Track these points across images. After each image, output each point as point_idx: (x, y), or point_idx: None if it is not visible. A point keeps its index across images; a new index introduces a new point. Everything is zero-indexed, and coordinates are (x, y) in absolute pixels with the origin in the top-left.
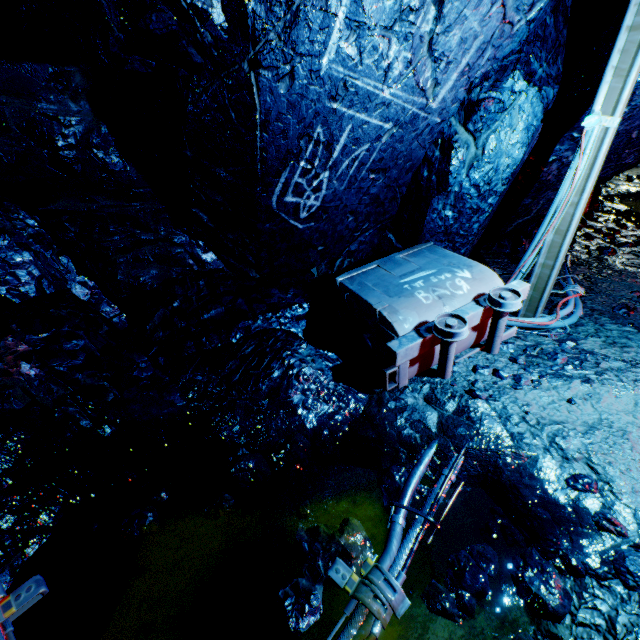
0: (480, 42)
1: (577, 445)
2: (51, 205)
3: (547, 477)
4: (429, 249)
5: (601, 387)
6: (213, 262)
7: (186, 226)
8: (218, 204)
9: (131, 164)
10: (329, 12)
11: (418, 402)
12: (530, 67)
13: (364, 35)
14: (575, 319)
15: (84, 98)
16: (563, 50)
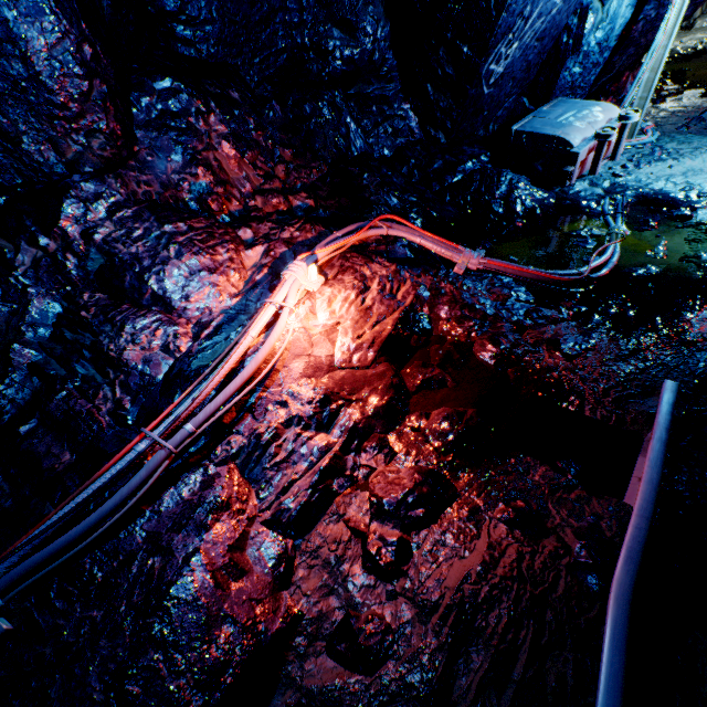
0: None
1: (680, 179)
2: (351, 90)
3: (669, 192)
4: (561, 102)
5: (683, 160)
6: (419, 133)
7: (408, 103)
8: (448, 77)
9: (393, 53)
10: None
11: (586, 188)
12: None
13: None
14: (657, 136)
15: (384, 2)
16: None
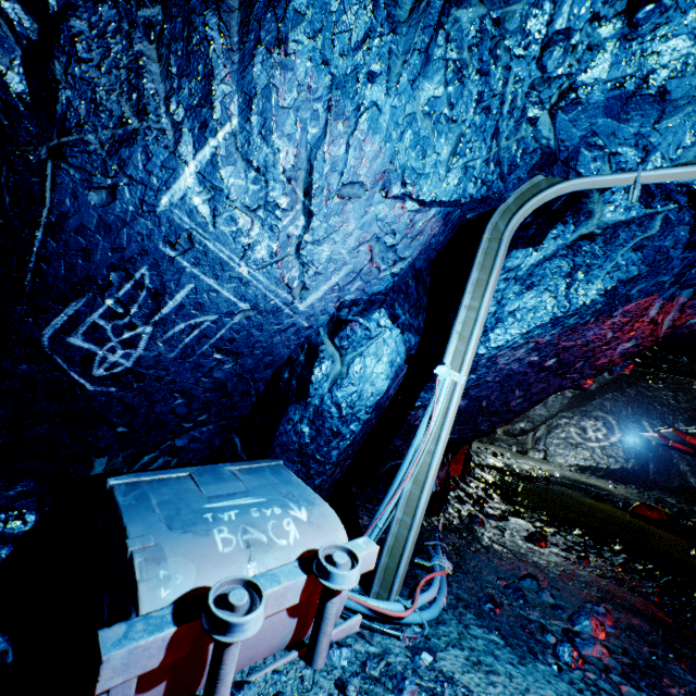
0: (350, 270)
1: None
2: None
3: None
4: (274, 468)
5: None
6: None
7: None
8: None
9: None
10: (178, 156)
11: None
12: (395, 311)
13: (221, 201)
14: (437, 611)
15: None
16: (424, 311)
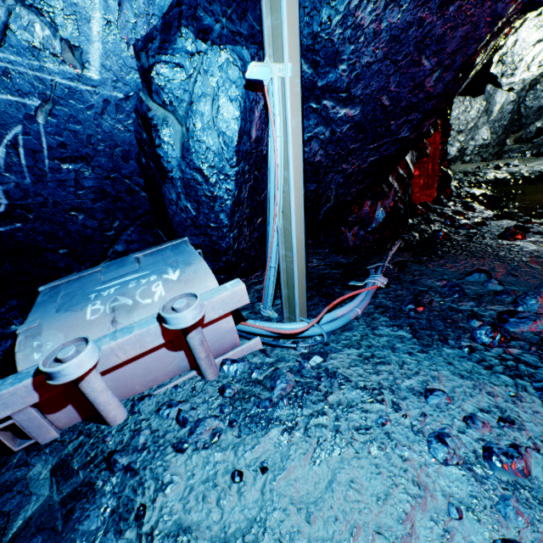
0: None
1: None
2: None
3: None
4: (176, 245)
5: (302, 443)
6: None
7: None
8: None
9: None
10: None
11: (42, 472)
12: (202, 22)
13: None
14: (341, 322)
15: None
16: (256, 6)
